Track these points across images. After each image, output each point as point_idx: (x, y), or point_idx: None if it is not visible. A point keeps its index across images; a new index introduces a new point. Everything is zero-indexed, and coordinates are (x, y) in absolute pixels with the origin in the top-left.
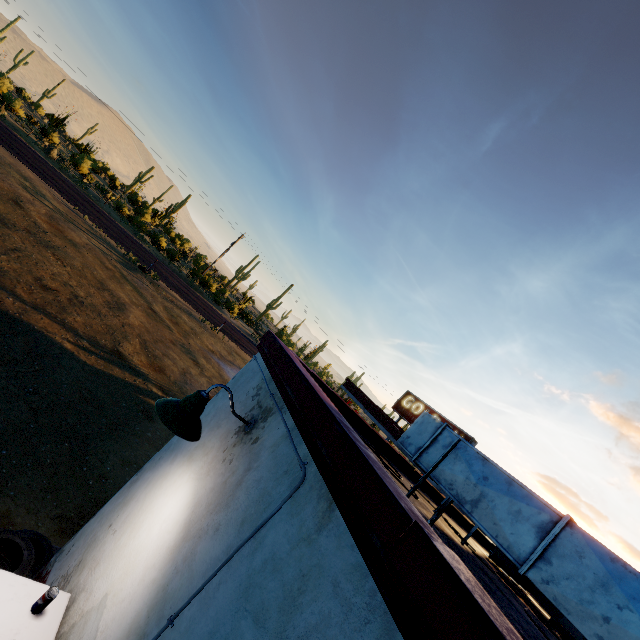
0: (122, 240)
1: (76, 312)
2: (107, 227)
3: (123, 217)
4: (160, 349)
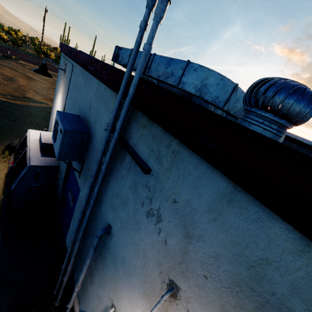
0: None
1: None
2: None
3: None
4: (44, 92)
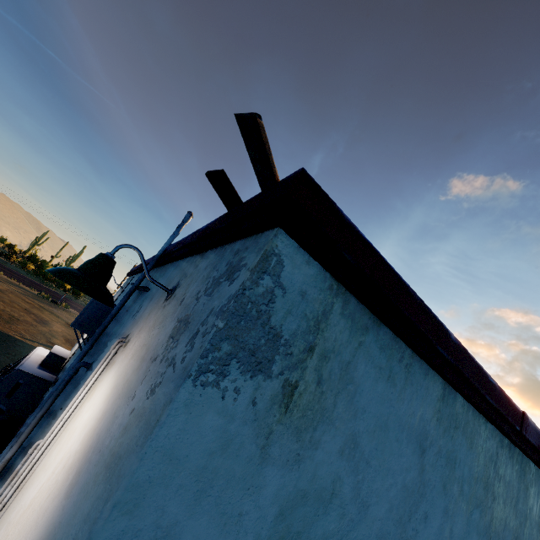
0: (33, 286)
1: (16, 324)
2: (19, 279)
3: (29, 271)
4: None
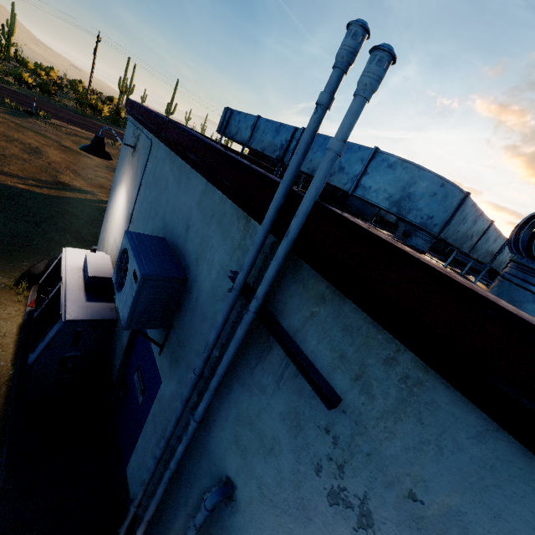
0: None
1: (6, 163)
2: None
3: None
4: (90, 173)
